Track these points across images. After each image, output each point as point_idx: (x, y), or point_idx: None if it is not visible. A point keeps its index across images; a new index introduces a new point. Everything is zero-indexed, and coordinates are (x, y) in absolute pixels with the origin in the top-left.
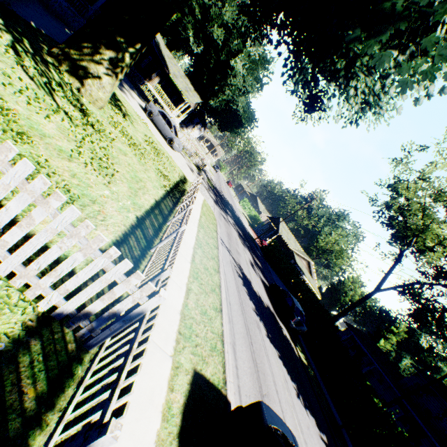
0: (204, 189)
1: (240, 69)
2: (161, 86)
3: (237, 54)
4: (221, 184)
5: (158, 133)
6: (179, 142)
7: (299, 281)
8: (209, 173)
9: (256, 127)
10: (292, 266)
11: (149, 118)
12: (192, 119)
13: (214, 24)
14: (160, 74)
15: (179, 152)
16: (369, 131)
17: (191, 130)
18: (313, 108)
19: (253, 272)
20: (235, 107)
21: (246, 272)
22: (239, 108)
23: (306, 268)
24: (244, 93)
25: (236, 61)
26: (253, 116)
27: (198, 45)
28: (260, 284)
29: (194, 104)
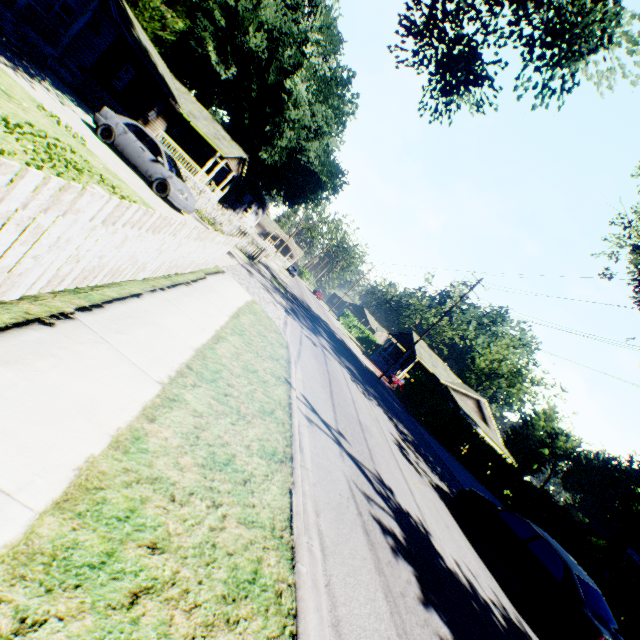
0: (258, 286)
1: (303, 93)
2: (174, 141)
3: (294, 74)
4: (304, 292)
5: (128, 170)
6: (183, 188)
7: (478, 442)
8: (277, 272)
9: (346, 184)
10: (459, 417)
11: (106, 142)
12: (240, 197)
13: (248, 27)
14: (163, 112)
15: (189, 213)
16: (602, 95)
17: (241, 215)
18: (463, 80)
19: (412, 471)
20: (306, 160)
21: (403, 493)
22: (312, 161)
23: (475, 412)
24: (317, 135)
25: (294, 79)
26: (337, 167)
27: (227, 69)
28: (441, 511)
29: (236, 164)
